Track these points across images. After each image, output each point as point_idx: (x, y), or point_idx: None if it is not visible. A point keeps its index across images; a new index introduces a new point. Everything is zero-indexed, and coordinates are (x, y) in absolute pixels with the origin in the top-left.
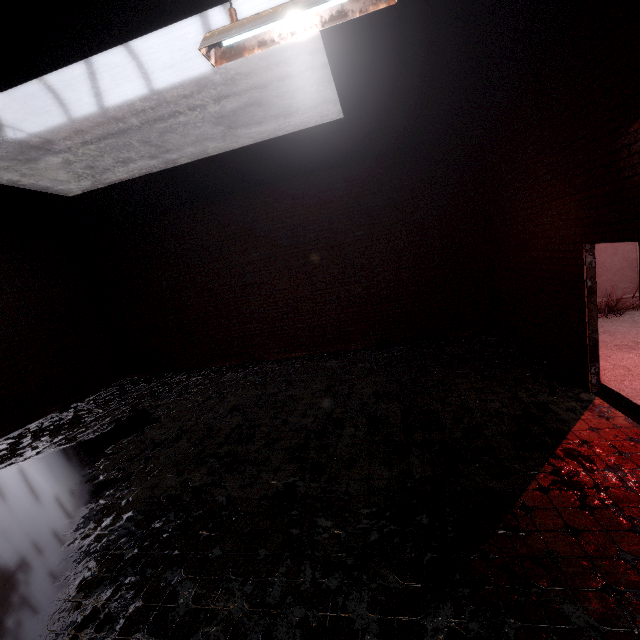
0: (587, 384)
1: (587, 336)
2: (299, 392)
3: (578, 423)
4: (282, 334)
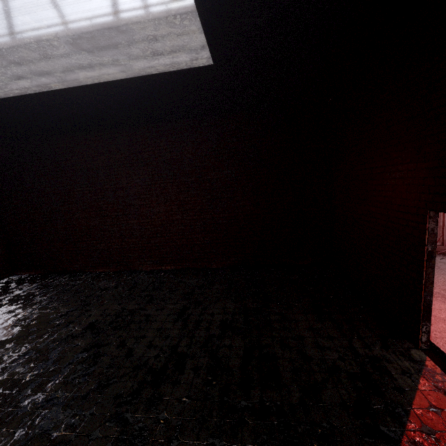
0: (417, 340)
1: (422, 297)
2: (155, 312)
3: (417, 396)
4: (155, 249)
